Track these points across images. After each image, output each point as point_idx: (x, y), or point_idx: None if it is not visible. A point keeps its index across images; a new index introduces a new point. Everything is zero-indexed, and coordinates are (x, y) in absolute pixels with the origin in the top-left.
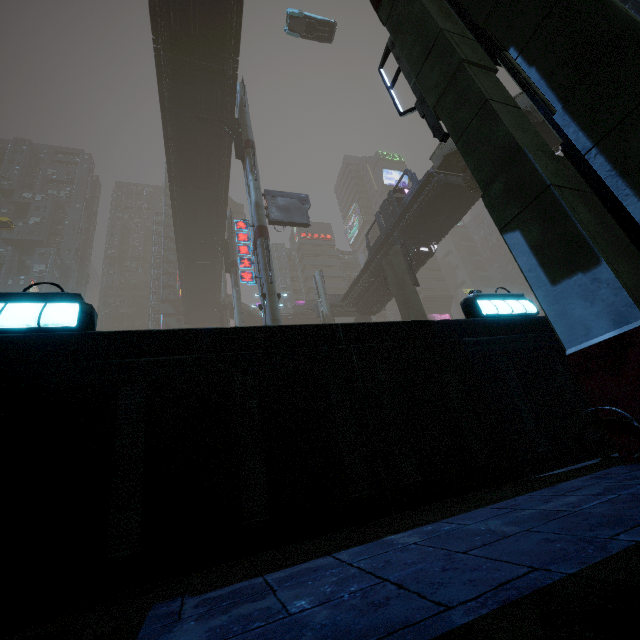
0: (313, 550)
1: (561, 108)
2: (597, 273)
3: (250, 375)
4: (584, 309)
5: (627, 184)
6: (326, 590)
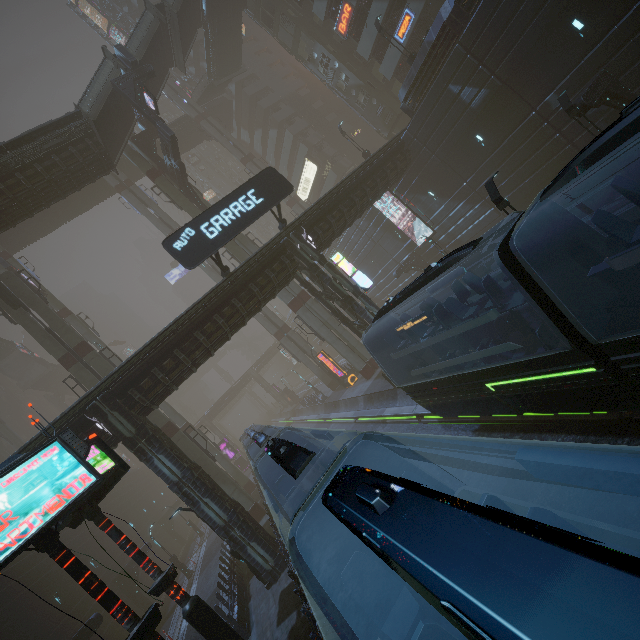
0: None
1: None
2: None
3: None
4: None
5: None
6: None
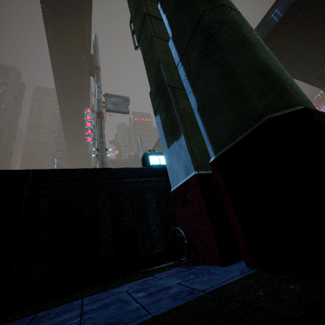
0: None
1: (171, 38)
2: (180, 141)
3: None
4: (177, 164)
5: (190, 84)
6: None
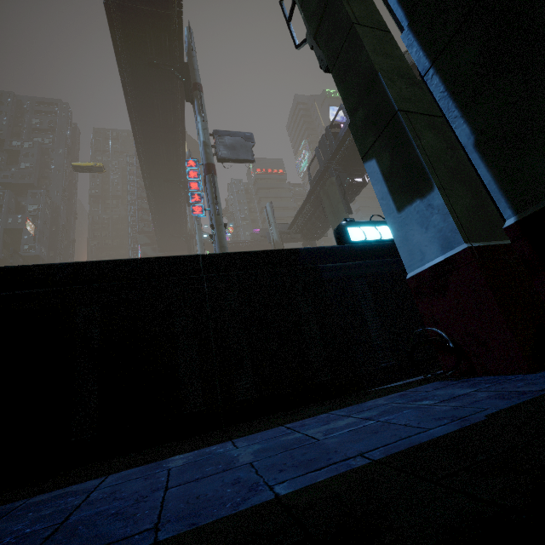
0: (114, 467)
1: (407, 26)
2: (431, 199)
3: (95, 306)
4: (421, 235)
5: (456, 105)
6: (14, 528)
